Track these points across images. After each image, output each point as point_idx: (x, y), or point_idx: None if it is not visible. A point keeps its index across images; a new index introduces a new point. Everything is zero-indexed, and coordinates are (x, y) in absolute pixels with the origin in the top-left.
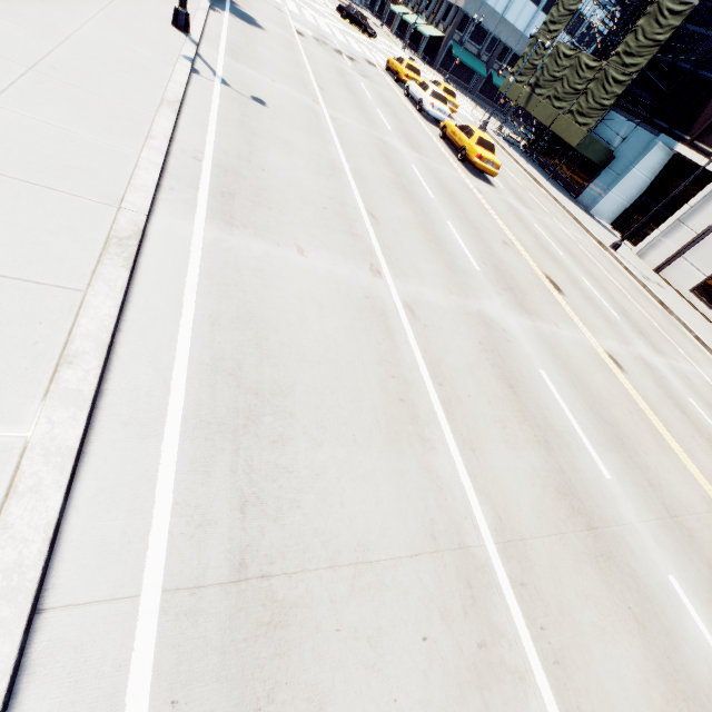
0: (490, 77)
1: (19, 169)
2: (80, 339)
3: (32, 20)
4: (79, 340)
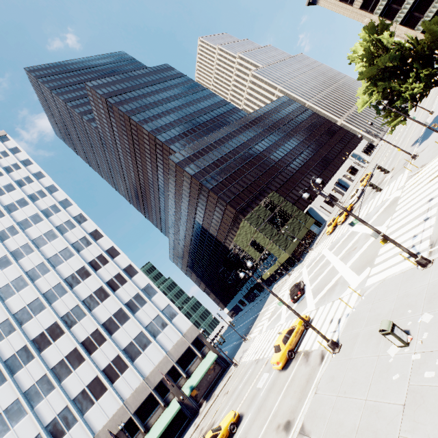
0: None
1: None
2: None
3: None
4: None
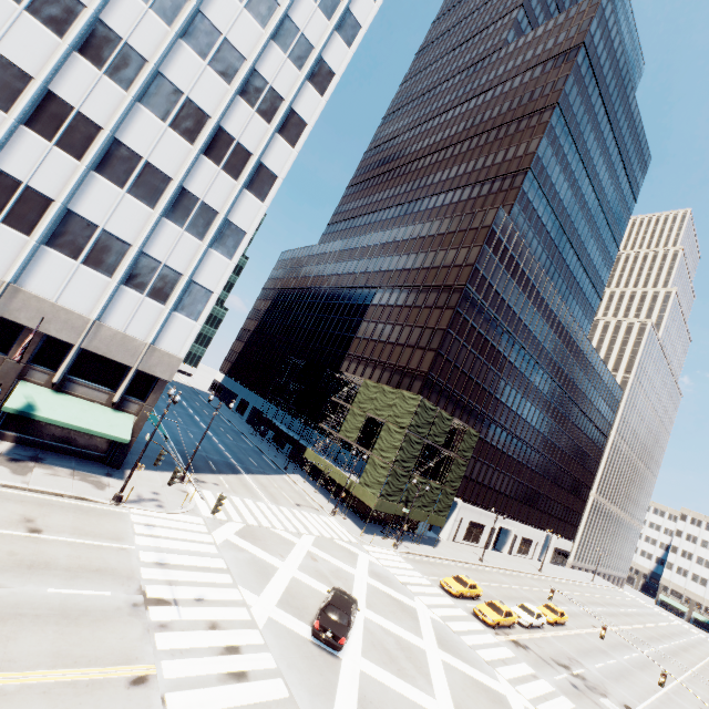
0: None
1: None
2: None
3: None
4: None
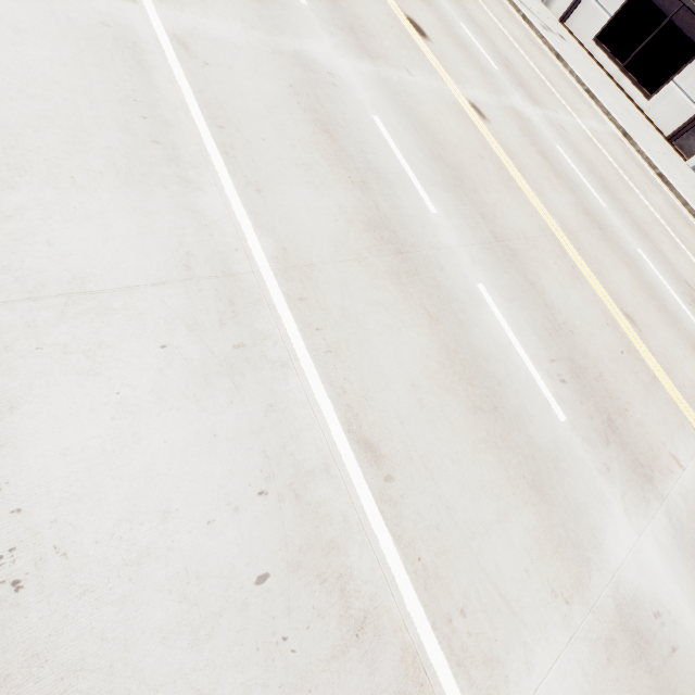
0: None
1: None
2: None
3: None
4: None
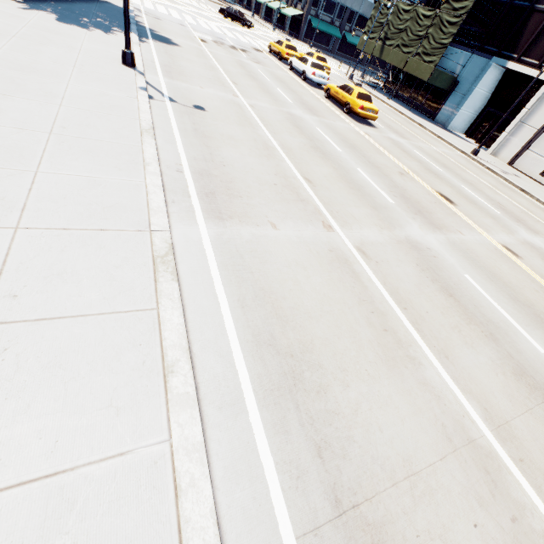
0: (343, 37)
1: (77, 221)
2: (170, 350)
3: (35, 92)
4: (170, 351)
